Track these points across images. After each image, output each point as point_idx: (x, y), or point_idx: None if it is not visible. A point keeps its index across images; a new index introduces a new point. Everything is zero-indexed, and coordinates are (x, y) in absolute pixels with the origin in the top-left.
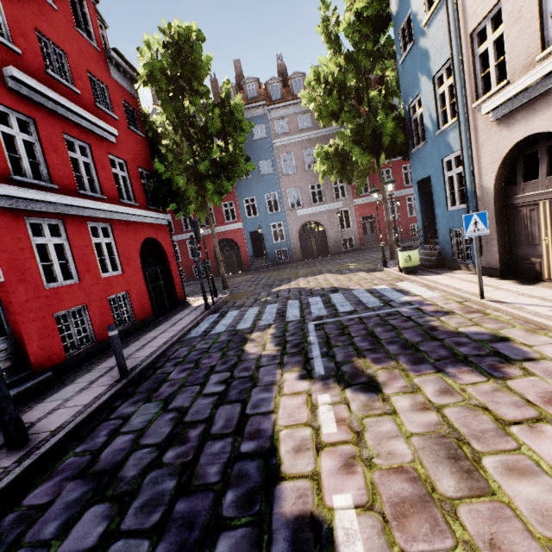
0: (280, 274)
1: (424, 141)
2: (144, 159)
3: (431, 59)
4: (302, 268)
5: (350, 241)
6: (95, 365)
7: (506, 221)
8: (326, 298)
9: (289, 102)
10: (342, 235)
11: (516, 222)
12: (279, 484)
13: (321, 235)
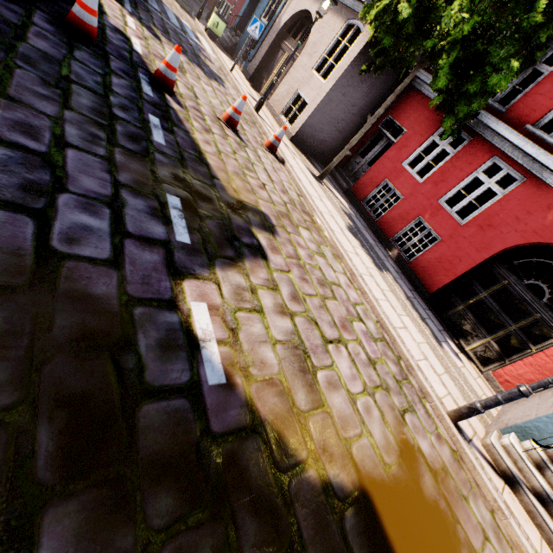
0: None
1: None
2: None
3: None
4: None
5: None
6: None
7: (273, 52)
8: None
9: None
10: None
11: (275, 56)
12: (107, 16)
13: None
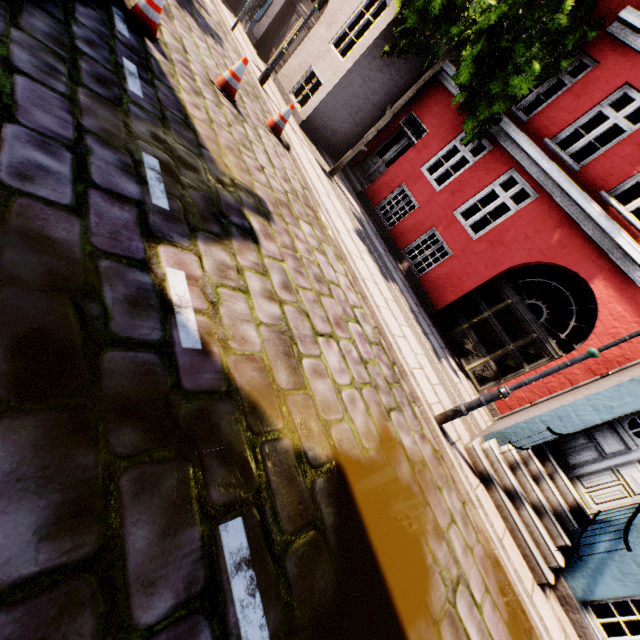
0: None
1: None
2: None
3: None
4: None
5: None
6: None
7: (286, 15)
8: None
9: None
10: None
11: (288, 20)
12: None
13: None
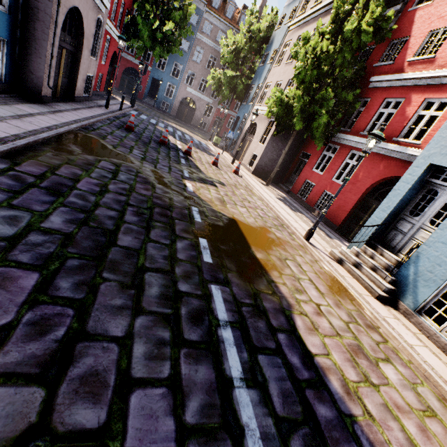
0: (162, 116)
1: (246, 103)
2: (130, 3)
3: (261, 78)
4: (174, 120)
5: (205, 125)
6: (99, 99)
7: (243, 143)
8: (183, 134)
9: (220, 17)
10: (203, 119)
11: (244, 144)
12: (170, 141)
13: (192, 111)
